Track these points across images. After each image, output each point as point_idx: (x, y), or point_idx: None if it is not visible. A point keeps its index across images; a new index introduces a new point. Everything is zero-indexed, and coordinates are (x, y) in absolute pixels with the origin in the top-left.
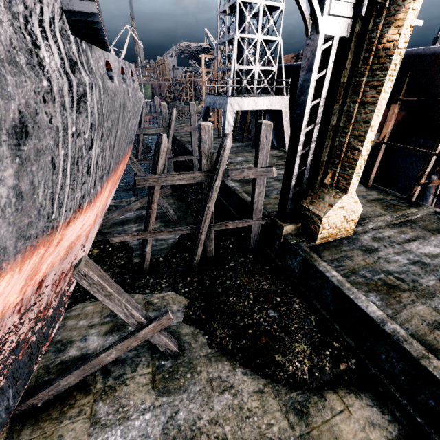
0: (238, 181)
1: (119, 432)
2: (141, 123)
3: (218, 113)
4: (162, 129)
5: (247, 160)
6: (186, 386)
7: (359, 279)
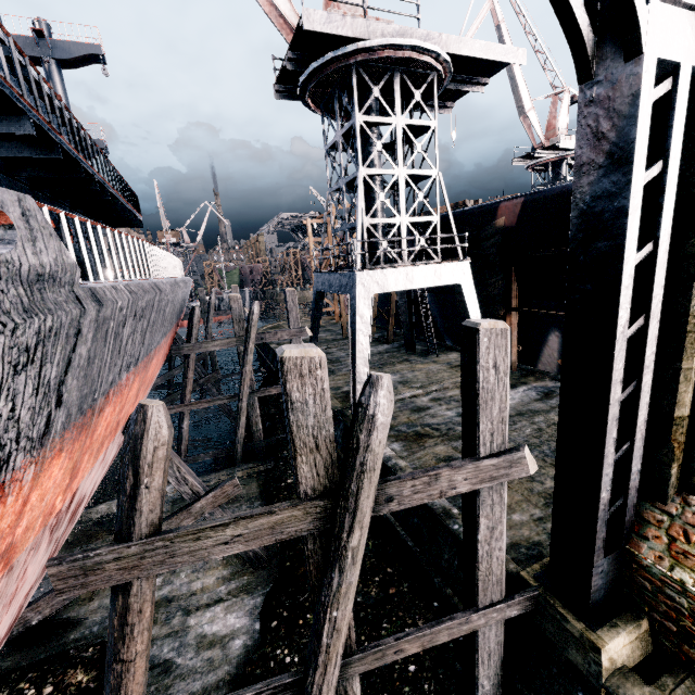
0: (397, 438)
1: None
2: (191, 334)
3: (340, 300)
4: (234, 341)
5: (404, 380)
6: None
7: None
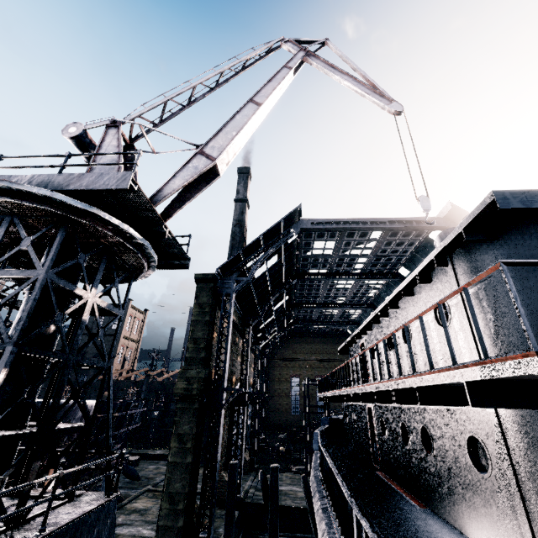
0: None
1: None
2: None
3: None
4: None
5: None
6: None
7: (213, 534)
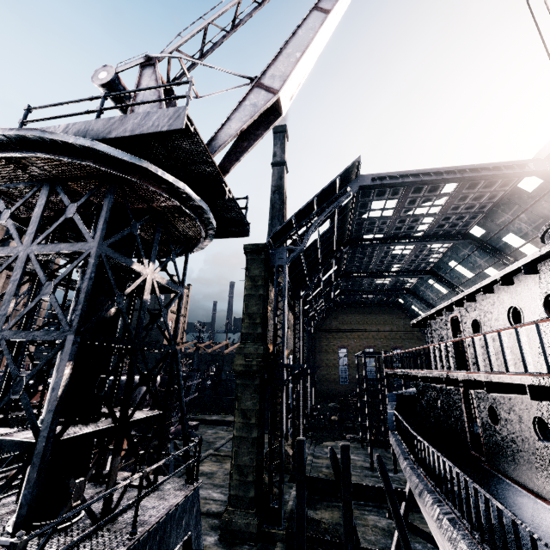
0: None
1: (417, 547)
2: None
3: None
4: None
5: None
6: (387, 547)
7: None
